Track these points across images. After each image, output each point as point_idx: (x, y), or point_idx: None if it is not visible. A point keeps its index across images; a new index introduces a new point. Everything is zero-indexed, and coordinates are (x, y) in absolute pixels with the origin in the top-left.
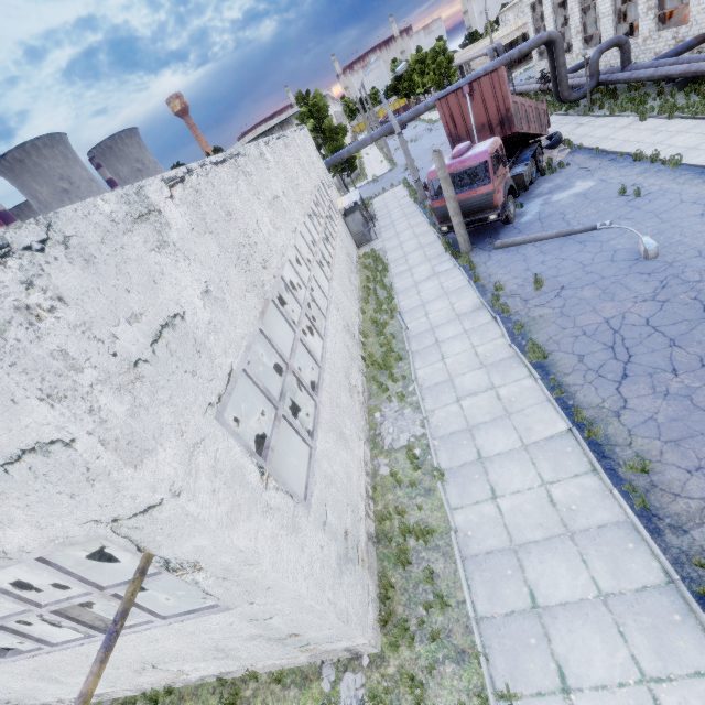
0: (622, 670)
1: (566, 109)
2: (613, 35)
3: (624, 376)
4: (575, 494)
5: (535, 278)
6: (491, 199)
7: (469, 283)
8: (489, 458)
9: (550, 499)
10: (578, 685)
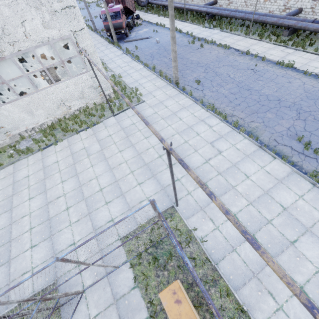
0: (151, 84)
1: (140, 9)
2: None
3: (153, 59)
4: (145, 73)
5: (136, 46)
6: (122, 25)
7: (119, 50)
8: (130, 73)
9: (141, 75)
10: (146, 87)
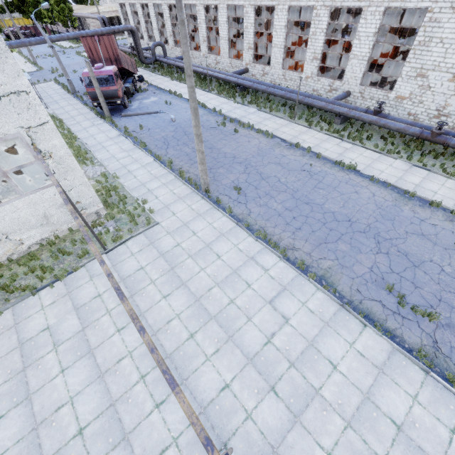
0: (167, 191)
1: (145, 67)
2: (160, 40)
3: (167, 148)
4: (157, 171)
5: (140, 125)
6: (117, 93)
7: (113, 128)
8: (132, 171)
9: (151, 174)
10: (159, 196)
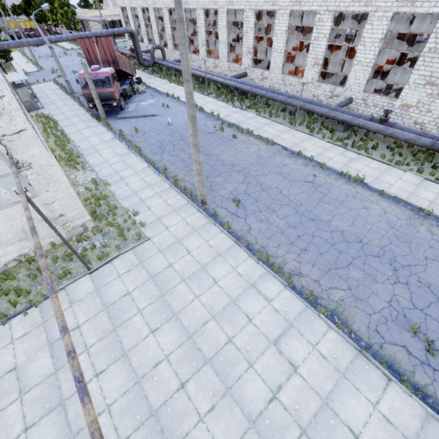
0: (161, 201)
1: (144, 69)
2: (159, 43)
3: (162, 153)
4: (151, 178)
5: (135, 128)
6: (113, 95)
7: (108, 131)
8: (125, 177)
9: (144, 181)
10: (152, 207)
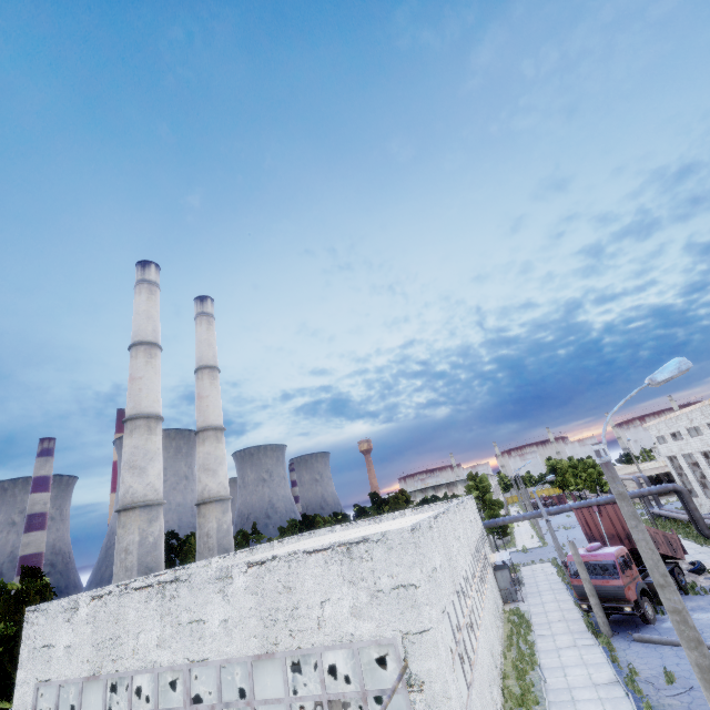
0: None
1: None
2: None
3: None
4: None
5: (665, 671)
6: (623, 592)
7: (607, 661)
8: None
9: None
10: None
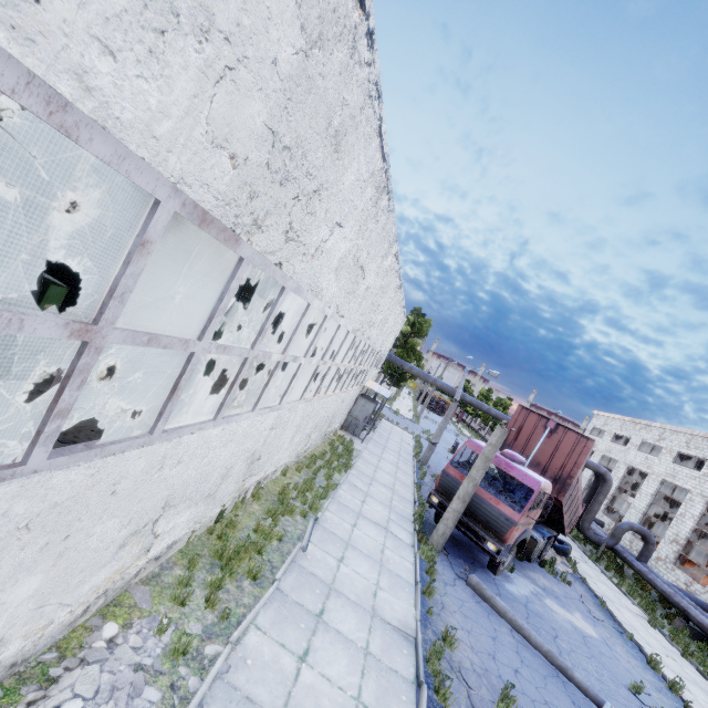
0: None
1: (574, 536)
2: None
3: None
4: None
5: (507, 688)
6: (507, 528)
7: (415, 585)
8: None
9: None
10: None
